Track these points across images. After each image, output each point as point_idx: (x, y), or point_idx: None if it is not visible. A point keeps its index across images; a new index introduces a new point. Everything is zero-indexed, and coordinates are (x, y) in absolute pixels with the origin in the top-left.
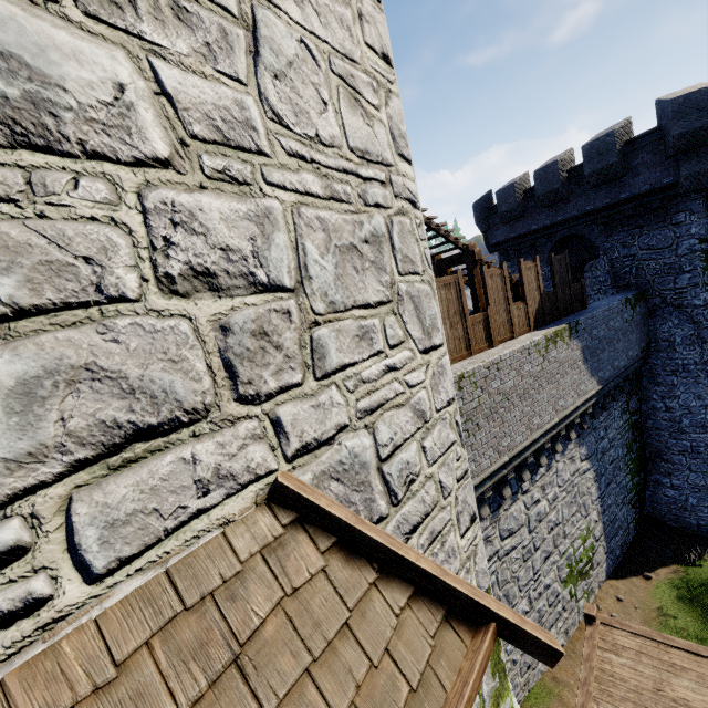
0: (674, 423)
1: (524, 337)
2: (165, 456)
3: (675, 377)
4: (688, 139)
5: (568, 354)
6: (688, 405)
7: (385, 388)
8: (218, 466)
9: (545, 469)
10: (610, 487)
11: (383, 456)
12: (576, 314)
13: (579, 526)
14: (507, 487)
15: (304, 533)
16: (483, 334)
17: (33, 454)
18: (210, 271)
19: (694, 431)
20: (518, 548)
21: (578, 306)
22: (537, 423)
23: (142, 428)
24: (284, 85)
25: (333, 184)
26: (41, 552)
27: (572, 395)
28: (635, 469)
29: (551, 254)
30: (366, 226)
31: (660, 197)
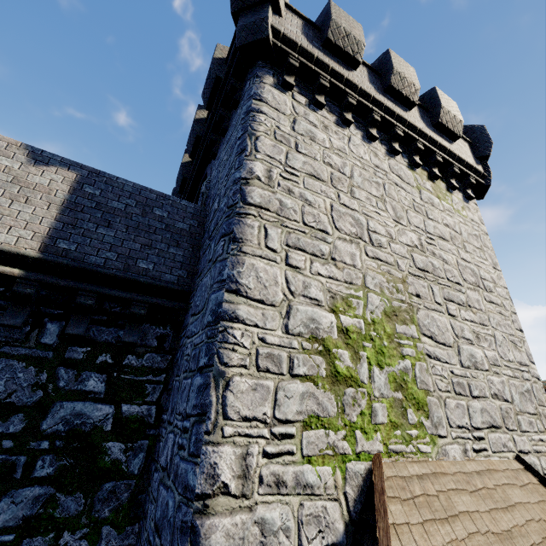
0: None
1: None
2: (496, 433)
3: None
4: None
5: None
6: None
7: (540, 446)
8: (504, 442)
9: None
10: None
11: (544, 472)
12: None
13: None
14: None
15: (529, 473)
16: None
17: (483, 422)
18: (496, 394)
19: None
20: None
21: None
22: None
23: (493, 425)
24: (501, 348)
25: (514, 373)
26: (486, 440)
27: None
28: None
29: None
30: (525, 386)
31: None
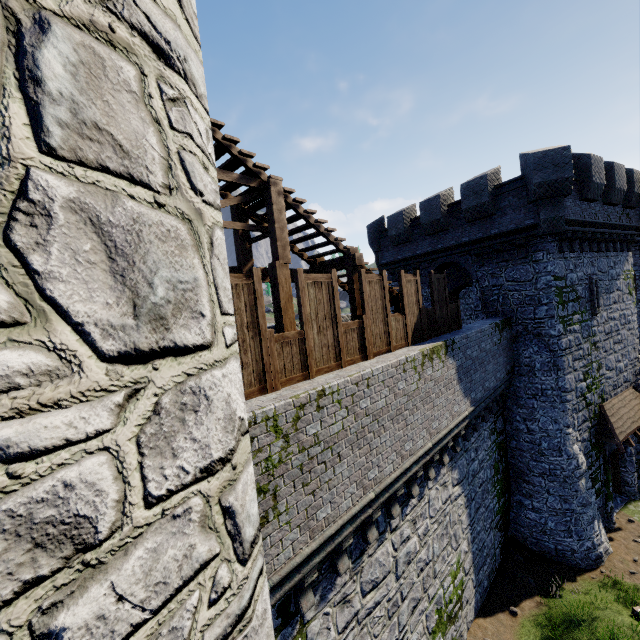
0: (534, 445)
1: (401, 351)
2: None
3: (535, 401)
4: (546, 189)
5: (443, 372)
6: (546, 428)
7: None
8: None
9: (417, 499)
10: (479, 512)
11: None
12: (452, 333)
13: (449, 560)
14: (373, 527)
15: None
16: (357, 344)
17: None
18: None
19: (551, 454)
20: (382, 602)
21: (454, 326)
22: (409, 448)
23: None
24: None
25: None
26: None
27: (446, 416)
28: (501, 490)
29: (431, 271)
30: None
31: (523, 236)
